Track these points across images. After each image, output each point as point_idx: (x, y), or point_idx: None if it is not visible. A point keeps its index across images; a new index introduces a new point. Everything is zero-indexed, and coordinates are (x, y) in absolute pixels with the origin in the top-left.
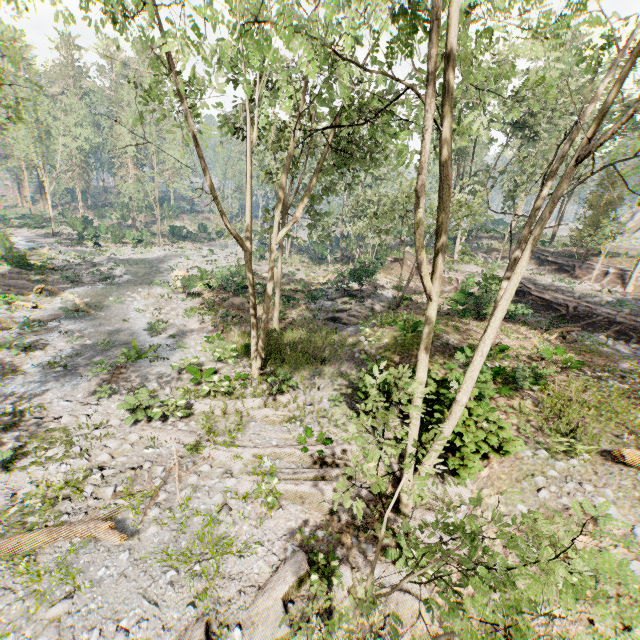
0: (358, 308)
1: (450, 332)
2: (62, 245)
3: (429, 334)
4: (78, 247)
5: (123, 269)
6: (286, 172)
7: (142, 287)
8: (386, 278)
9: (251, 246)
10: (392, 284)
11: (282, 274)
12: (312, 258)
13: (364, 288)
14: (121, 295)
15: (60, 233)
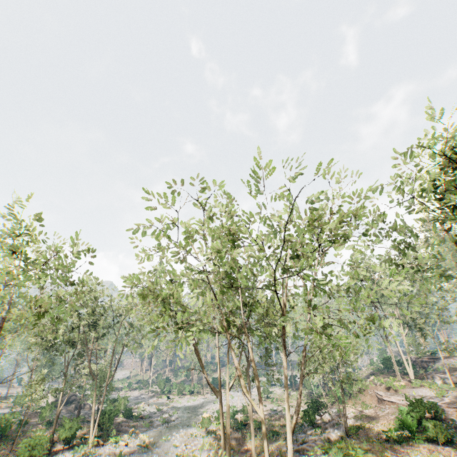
0: (317, 438)
1: (376, 456)
2: (151, 400)
3: (264, 437)
4: (158, 400)
5: (177, 414)
6: (228, 354)
7: (183, 428)
8: (352, 408)
9: (221, 393)
10: (355, 413)
11: (278, 411)
12: (308, 393)
13: (331, 419)
14: (170, 434)
15: (152, 391)
